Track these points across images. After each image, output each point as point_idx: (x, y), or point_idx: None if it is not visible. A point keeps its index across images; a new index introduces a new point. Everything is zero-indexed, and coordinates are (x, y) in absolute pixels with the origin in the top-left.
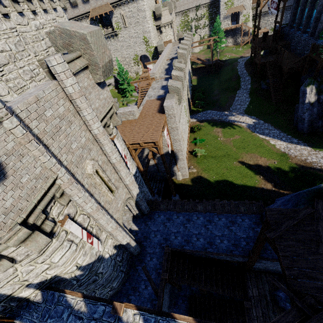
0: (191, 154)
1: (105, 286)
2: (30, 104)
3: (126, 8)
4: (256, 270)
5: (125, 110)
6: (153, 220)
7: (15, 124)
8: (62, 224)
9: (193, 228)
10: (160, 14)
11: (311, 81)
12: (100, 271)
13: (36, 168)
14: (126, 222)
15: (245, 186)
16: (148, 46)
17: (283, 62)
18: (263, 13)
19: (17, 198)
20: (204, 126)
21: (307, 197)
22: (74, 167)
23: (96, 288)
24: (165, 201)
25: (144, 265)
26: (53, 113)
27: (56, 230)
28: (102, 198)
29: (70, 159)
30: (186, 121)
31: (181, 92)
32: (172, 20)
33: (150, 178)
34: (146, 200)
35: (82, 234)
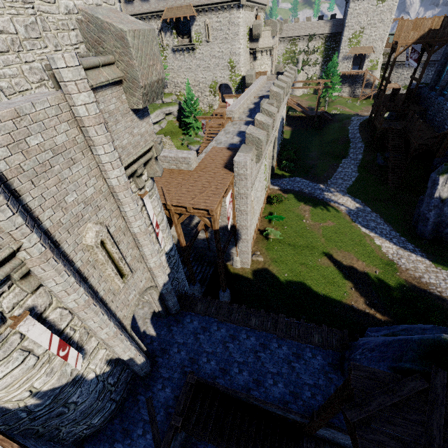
0: (261, 234)
1: (78, 422)
2: None
3: (214, 17)
4: (319, 437)
5: (178, 155)
6: (181, 325)
7: None
8: (14, 324)
9: (237, 352)
10: (258, 35)
11: (447, 168)
12: (73, 400)
13: None
14: (141, 320)
15: (328, 298)
16: (234, 73)
17: (413, 134)
18: (397, 63)
19: None
20: (287, 199)
21: (418, 350)
22: (64, 231)
23: (62, 425)
24: (206, 300)
25: (149, 396)
26: (44, 141)
27: (2, 332)
28: (103, 284)
29: (59, 219)
30: (264, 186)
31: (263, 145)
32: (273, 46)
33: (195, 256)
34: (178, 292)
35: (50, 343)
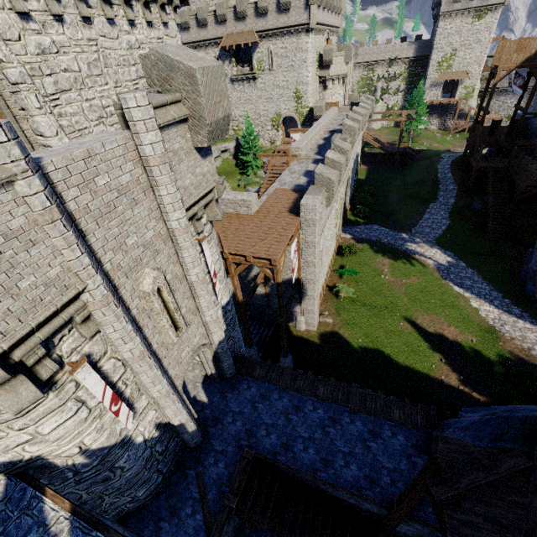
0: (330, 291)
1: (122, 492)
2: (73, 161)
3: (279, 43)
4: (400, 536)
5: (237, 197)
6: (236, 391)
7: (35, 190)
8: (72, 370)
9: (302, 425)
10: (329, 61)
11: None
12: (120, 465)
13: (52, 267)
14: (191, 384)
15: (411, 370)
16: (300, 104)
17: (519, 174)
18: (498, 90)
19: (3, 312)
20: (362, 250)
21: (522, 428)
22: (122, 276)
23: (106, 493)
24: (266, 364)
25: (200, 470)
26: (110, 181)
27: (59, 378)
28: (157, 336)
29: (119, 262)
30: (334, 235)
31: (334, 187)
32: (347, 73)
33: (251, 315)
34: (233, 353)
35: (103, 395)
